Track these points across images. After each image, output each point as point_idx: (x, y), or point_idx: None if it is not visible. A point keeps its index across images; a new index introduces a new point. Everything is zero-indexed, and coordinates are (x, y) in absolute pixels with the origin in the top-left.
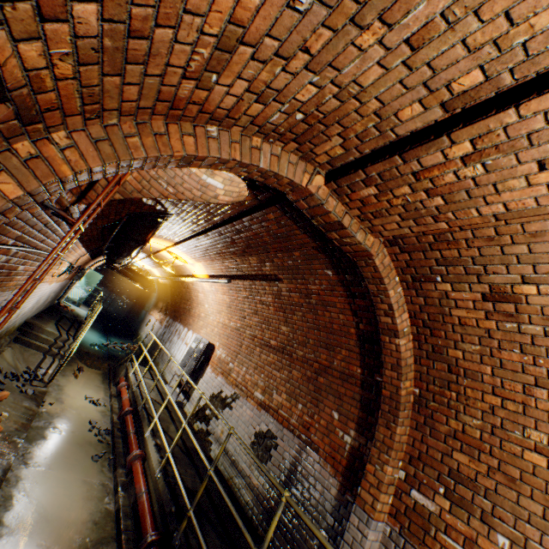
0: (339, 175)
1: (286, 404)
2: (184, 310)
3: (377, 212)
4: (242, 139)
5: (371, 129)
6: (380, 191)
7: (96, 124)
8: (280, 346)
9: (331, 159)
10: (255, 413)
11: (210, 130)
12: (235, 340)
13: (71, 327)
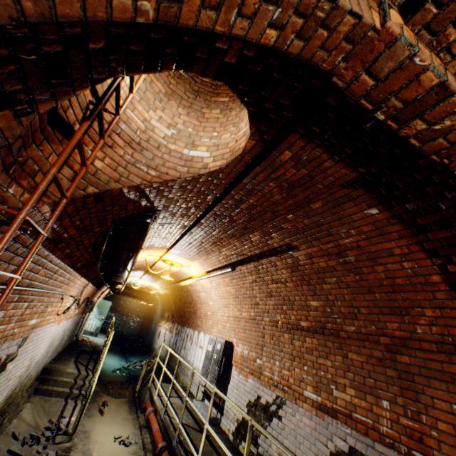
0: None
1: (359, 403)
2: (189, 313)
3: None
4: None
5: None
6: None
7: None
8: (315, 326)
9: None
10: (316, 423)
11: None
12: (254, 332)
13: (90, 360)
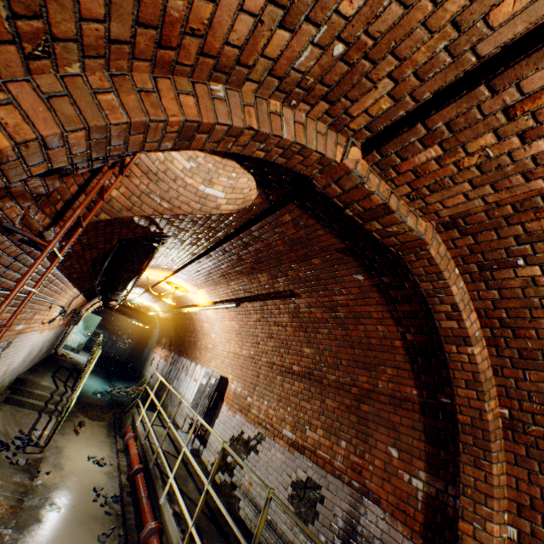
0: (383, 140)
1: (324, 442)
2: (189, 343)
3: (437, 183)
4: (256, 102)
5: (439, 55)
6: (445, 151)
7: (47, 73)
8: (305, 372)
9: (372, 121)
10: (287, 457)
11: (214, 89)
12: (250, 370)
13: (69, 377)
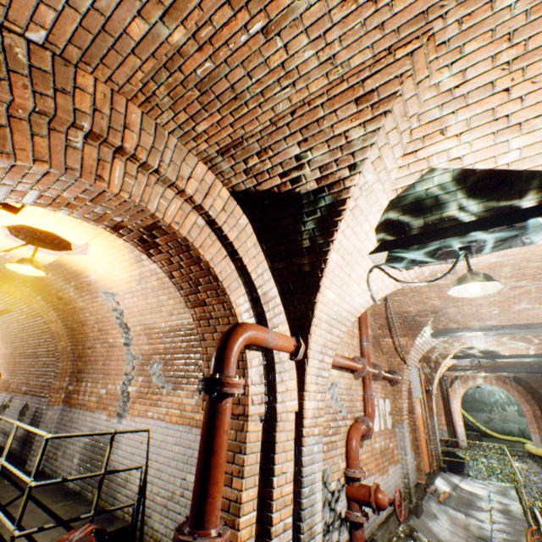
0: None
1: (36, 384)
2: None
3: None
4: None
5: None
6: None
7: None
8: (33, 352)
9: None
10: (22, 400)
11: None
12: (13, 362)
13: None
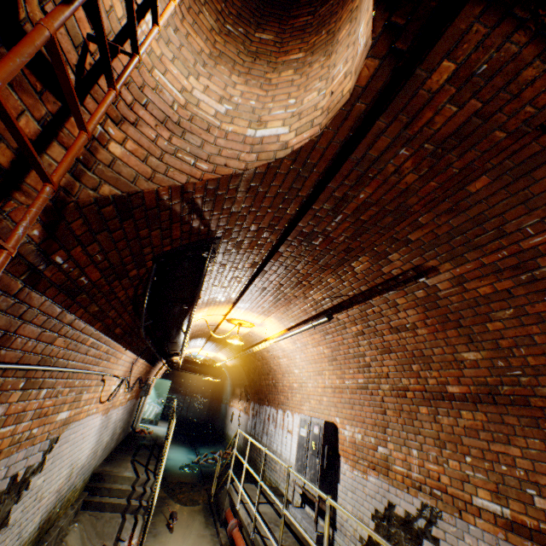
0: None
1: None
2: (267, 387)
3: None
4: None
5: None
6: None
7: None
8: (477, 392)
9: None
10: None
11: None
12: (366, 407)
13: (150, 457)
